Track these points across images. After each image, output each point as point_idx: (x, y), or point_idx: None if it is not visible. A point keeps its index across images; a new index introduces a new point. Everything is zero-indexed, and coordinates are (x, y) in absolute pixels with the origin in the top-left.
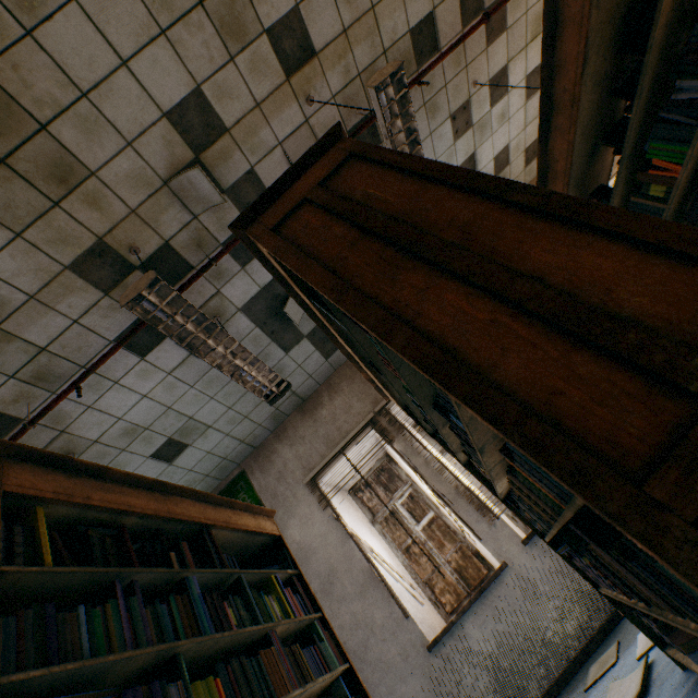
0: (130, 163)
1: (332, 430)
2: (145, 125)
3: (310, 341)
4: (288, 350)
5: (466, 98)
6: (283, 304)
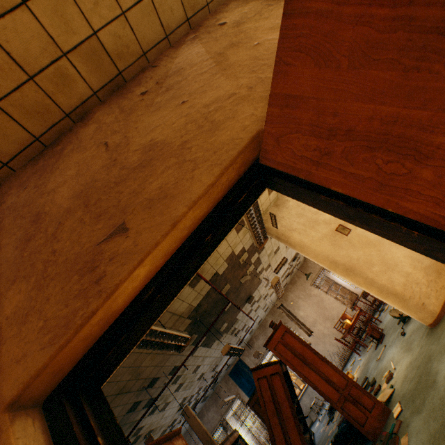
0: (171, 416)
1: (209, 426)
2: (175, 410)
3: (201, 402)
4: (195, 409)
5: (238, 339)
6: (195, 404)
